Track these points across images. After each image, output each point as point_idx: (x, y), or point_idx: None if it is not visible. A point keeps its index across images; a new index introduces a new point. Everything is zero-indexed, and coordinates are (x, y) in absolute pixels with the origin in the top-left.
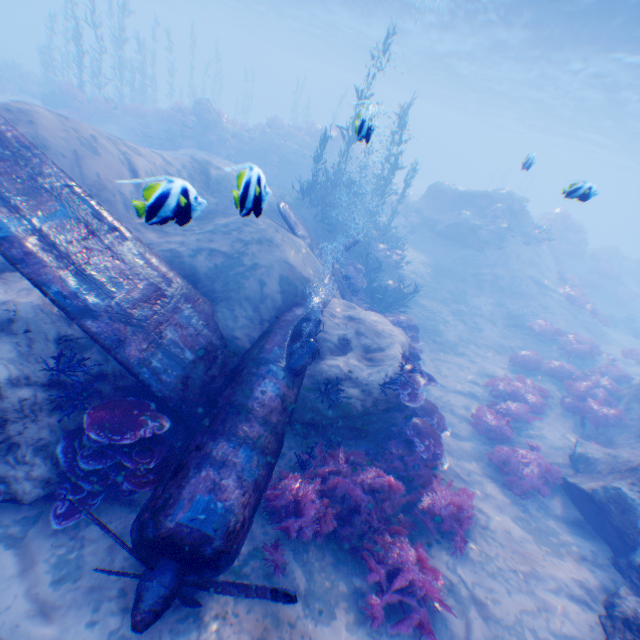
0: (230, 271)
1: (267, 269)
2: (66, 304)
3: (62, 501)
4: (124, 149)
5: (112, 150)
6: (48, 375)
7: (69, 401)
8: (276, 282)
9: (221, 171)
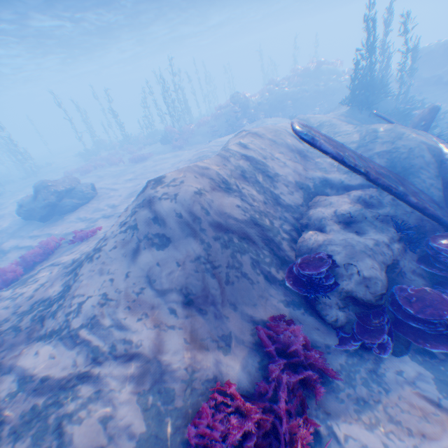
0: (398, 158)
1: (419, 147)
2: (399, 193)
3: (444, 293)
4: (282, 128)
5: (283, 131)
6: (396, 234)
7: (404, 246)
8: (427, 153)
9: (313, 116)
